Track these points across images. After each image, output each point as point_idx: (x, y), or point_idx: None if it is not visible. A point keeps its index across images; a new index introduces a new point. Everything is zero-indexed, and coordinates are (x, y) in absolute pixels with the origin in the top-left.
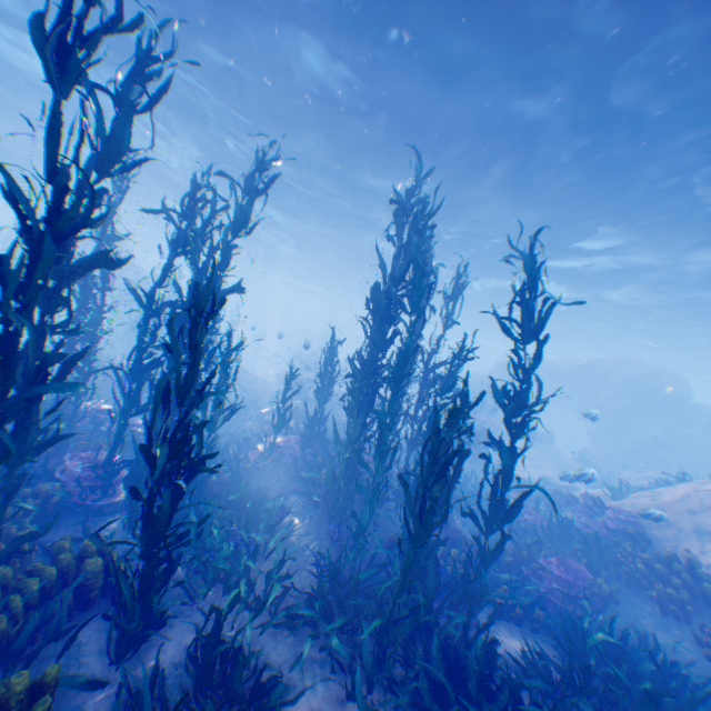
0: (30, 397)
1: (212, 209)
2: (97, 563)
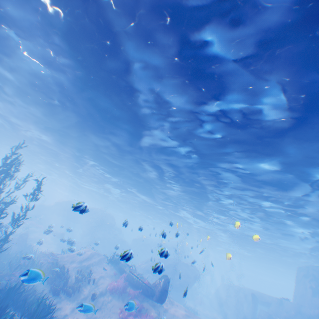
0: None
1: None
2: None
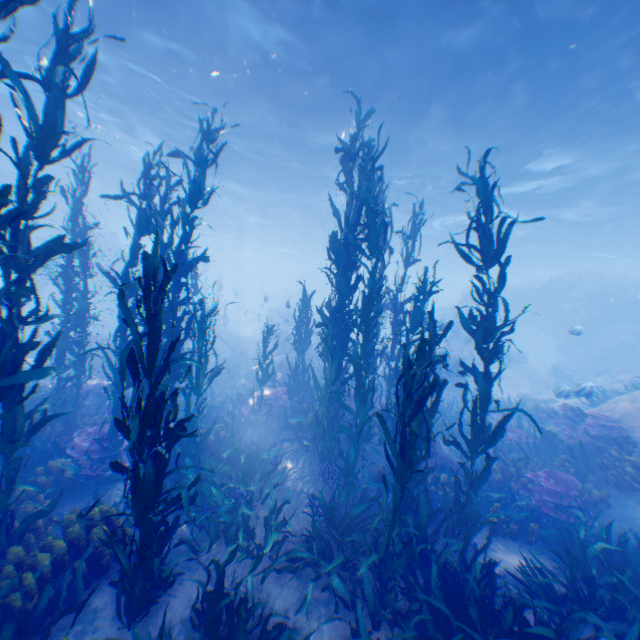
0: (2, 387)
1: (167, 185)
2: (103, 532)
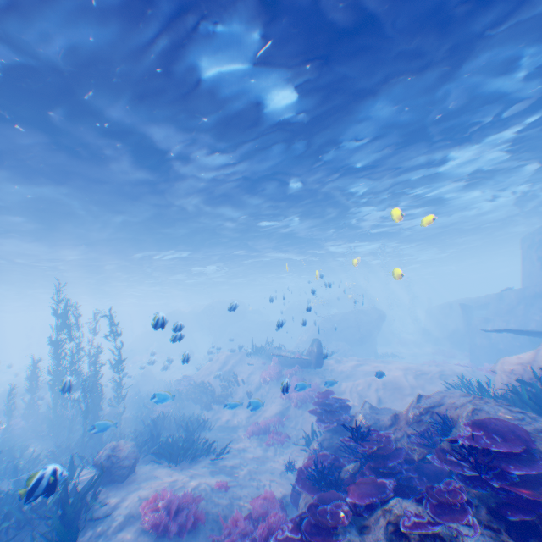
0: None
1: None
2: None
